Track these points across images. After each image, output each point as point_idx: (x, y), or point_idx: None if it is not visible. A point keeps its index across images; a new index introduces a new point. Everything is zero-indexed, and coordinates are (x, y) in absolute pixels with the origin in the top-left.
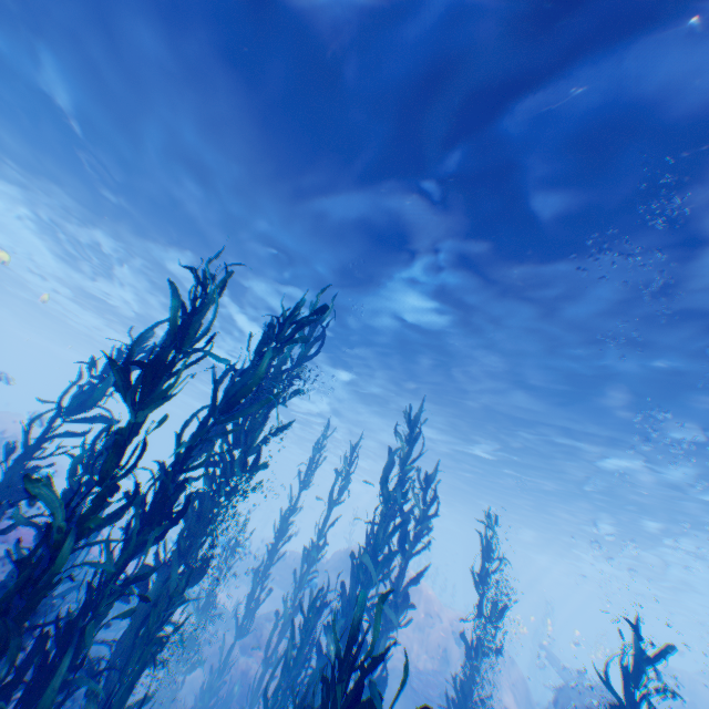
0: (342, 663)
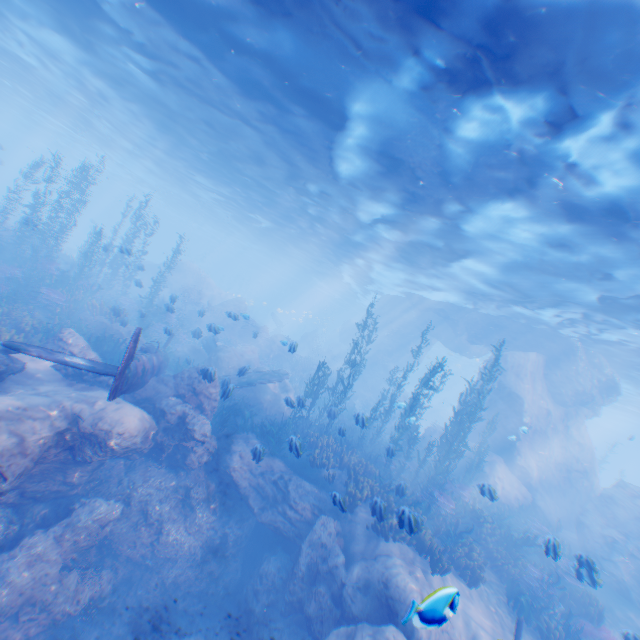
0: (97, 234)
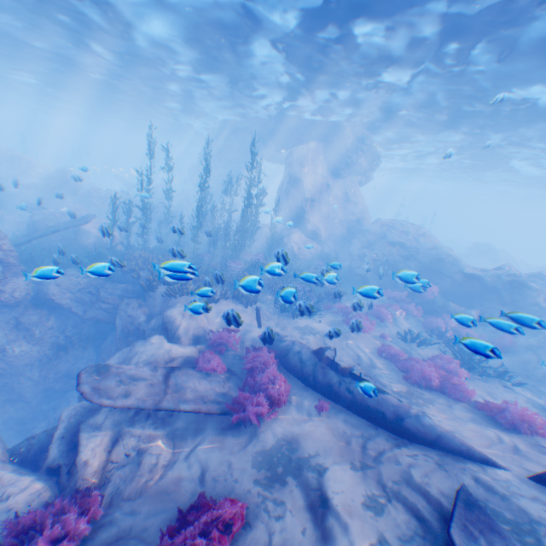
0: None
